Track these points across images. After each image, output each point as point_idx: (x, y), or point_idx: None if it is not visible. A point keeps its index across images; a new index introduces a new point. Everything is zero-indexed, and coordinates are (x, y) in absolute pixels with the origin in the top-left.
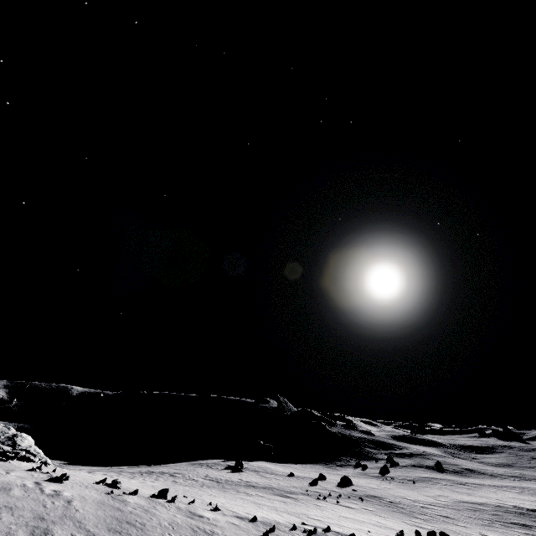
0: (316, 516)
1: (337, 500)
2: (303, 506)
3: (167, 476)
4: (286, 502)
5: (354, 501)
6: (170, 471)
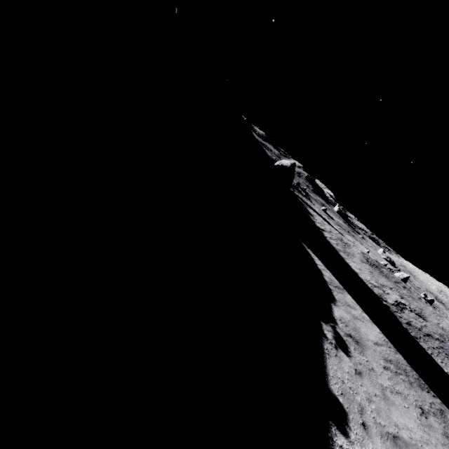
0: None
1: None
2: None
3: None
4: None
5: None
6: None
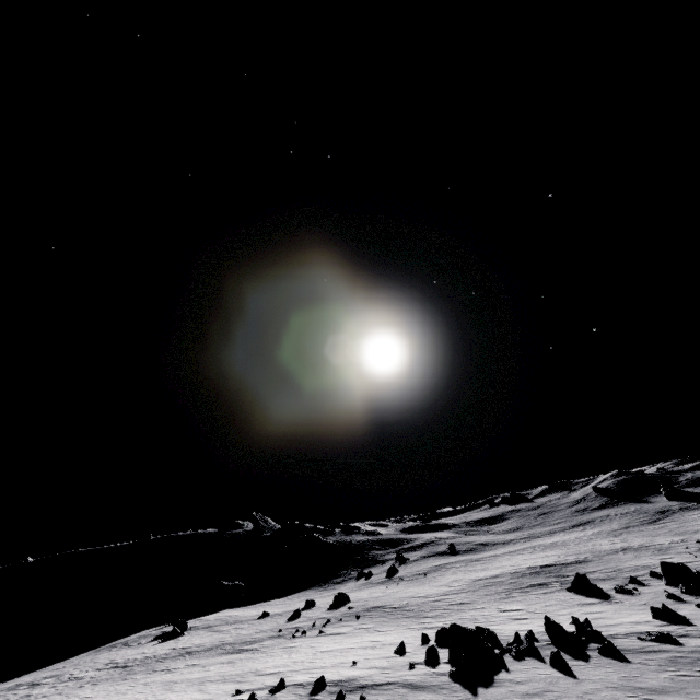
0: (274, 667)
1: (320, 630)
2: (262, 657)
3: (20, 691)
4: (235, 661)
5: (347, 622)
6: (36, 679)
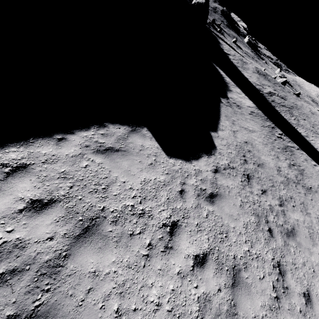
0: None
1: None
2: None
3: None
4: None
5: None
6: None
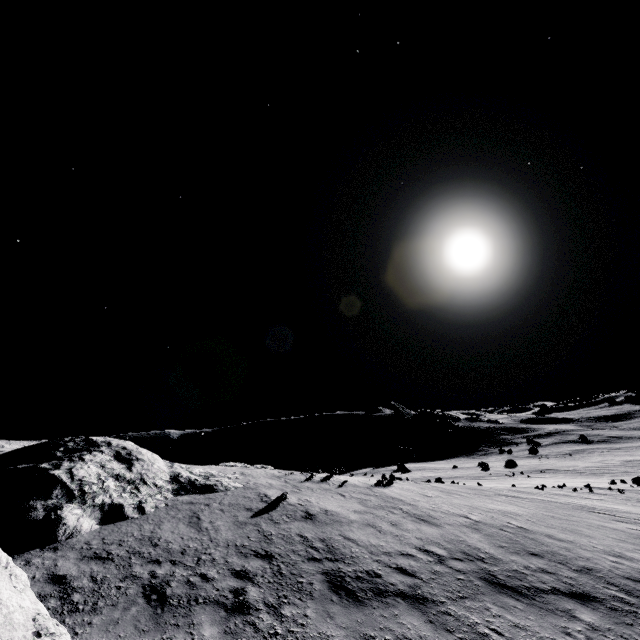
0: (534, 483)
1: (527, 475)
2: (510, 481)
3: None
4: (493, 481)
5: (538, 474)
6: None
